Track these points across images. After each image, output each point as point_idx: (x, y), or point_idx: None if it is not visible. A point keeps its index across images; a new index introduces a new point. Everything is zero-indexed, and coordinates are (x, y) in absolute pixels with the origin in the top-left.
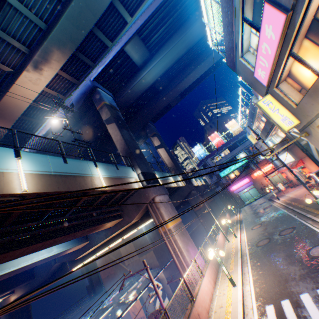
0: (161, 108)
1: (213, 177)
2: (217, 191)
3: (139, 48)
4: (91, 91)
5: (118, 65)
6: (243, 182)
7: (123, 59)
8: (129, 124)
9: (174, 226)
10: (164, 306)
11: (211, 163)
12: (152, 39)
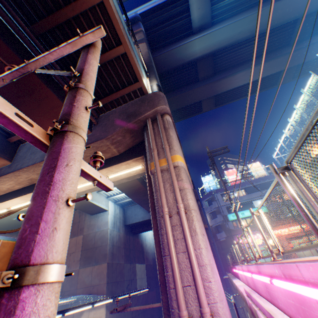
0: (192, 101)
1: (218, 217)
2: (218, 237)
3: (204, 4)
4: (132, 21)
5: (173, 15)
6: (257, 236)
7: (182, 10)
8: None
9: (185, 169)
10: (36, 248)
11: (221, 199)
12: (220, 3)
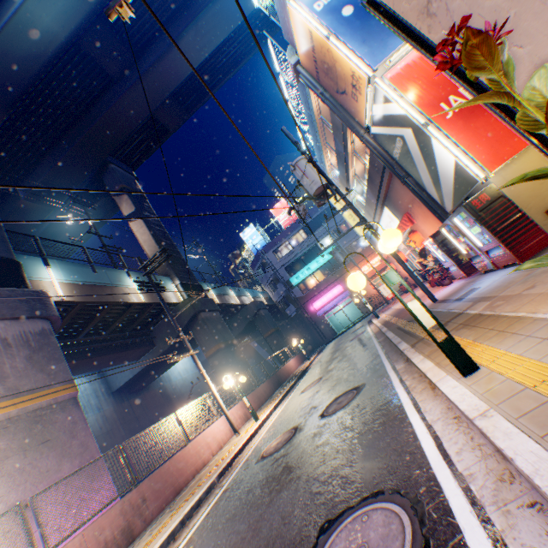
0: (131, 127)
1: (279, 287)
2: (289, 314)
3: None
4: None
5: None
6: (334, 292)
7: None
8: (51, 161)
9: None
10: None
11: (275, 259)
12: None
